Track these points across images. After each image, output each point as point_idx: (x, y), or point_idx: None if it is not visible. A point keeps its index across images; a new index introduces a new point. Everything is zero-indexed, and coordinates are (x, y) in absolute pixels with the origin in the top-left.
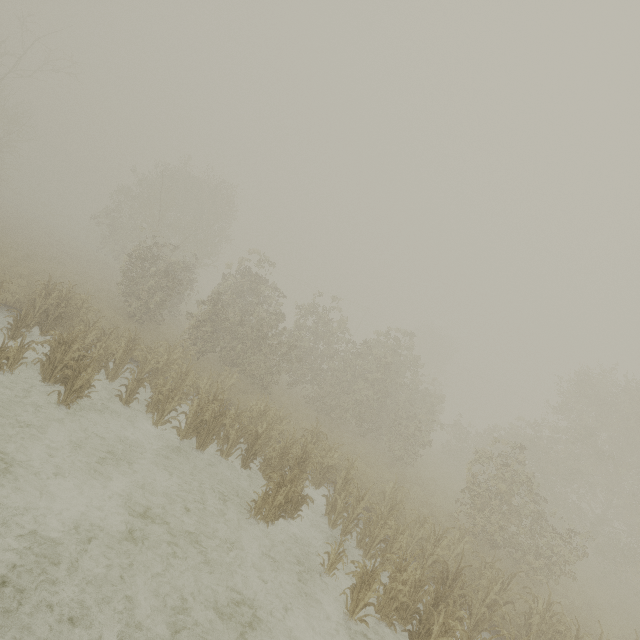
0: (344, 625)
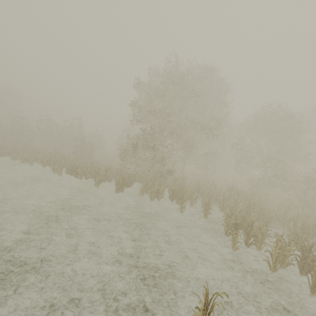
0: (13, 162)
